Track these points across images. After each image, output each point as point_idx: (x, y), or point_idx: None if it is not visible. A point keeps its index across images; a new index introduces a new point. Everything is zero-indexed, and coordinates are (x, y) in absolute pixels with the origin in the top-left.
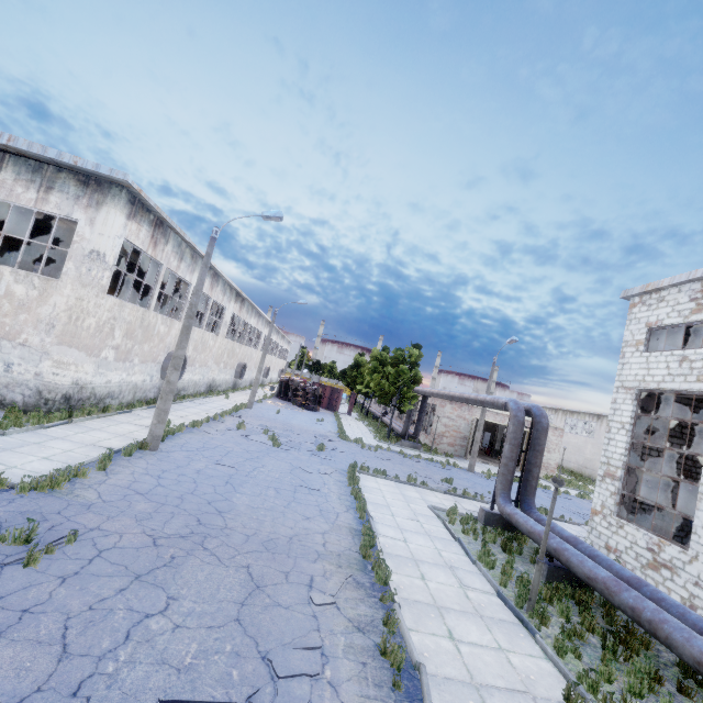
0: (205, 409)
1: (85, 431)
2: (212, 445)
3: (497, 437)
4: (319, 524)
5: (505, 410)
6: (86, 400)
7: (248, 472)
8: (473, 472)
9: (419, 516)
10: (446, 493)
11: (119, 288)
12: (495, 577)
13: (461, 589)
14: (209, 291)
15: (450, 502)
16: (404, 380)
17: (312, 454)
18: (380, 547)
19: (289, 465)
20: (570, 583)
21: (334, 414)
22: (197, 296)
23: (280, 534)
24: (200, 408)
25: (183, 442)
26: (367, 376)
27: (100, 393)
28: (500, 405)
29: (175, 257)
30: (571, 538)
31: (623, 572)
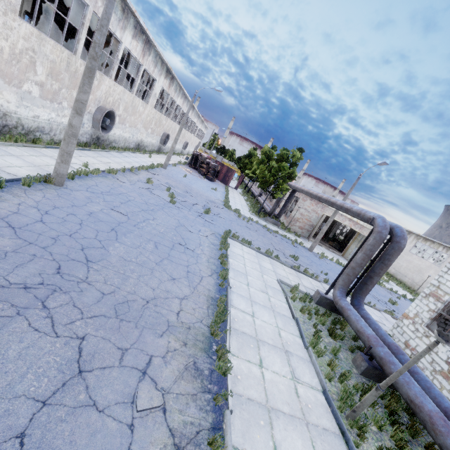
0: (128, 161)
1: (1, 154)
2: (117, 191)
3: (333, 229)
4: (181, 287)
5: (371, 224)
6: (12, 128)
7: (138, 223)
8: (312, 252)
9: (268, 289)
10: (291, 268)
11: (35, 15)
12: (322, 366)
13: (293, 382)
14: (140, 57)
15: (294, 277)
16: (283, 175)
17: (199, 215)
18: (229, 327)
19: (176, 222)
20: (380, 380)
21: (225, 187)
22: (101, 32)
23: (139, 295)
24: (124, 159)
25: (93, 183)
26: (255, 165)
27: (28, 125)
28: (366, 218)
29: (103, 2)
30: (393, 346)
31: (442, 401)
